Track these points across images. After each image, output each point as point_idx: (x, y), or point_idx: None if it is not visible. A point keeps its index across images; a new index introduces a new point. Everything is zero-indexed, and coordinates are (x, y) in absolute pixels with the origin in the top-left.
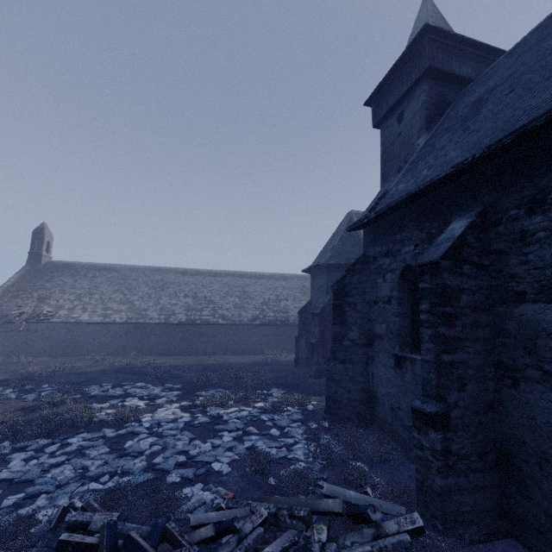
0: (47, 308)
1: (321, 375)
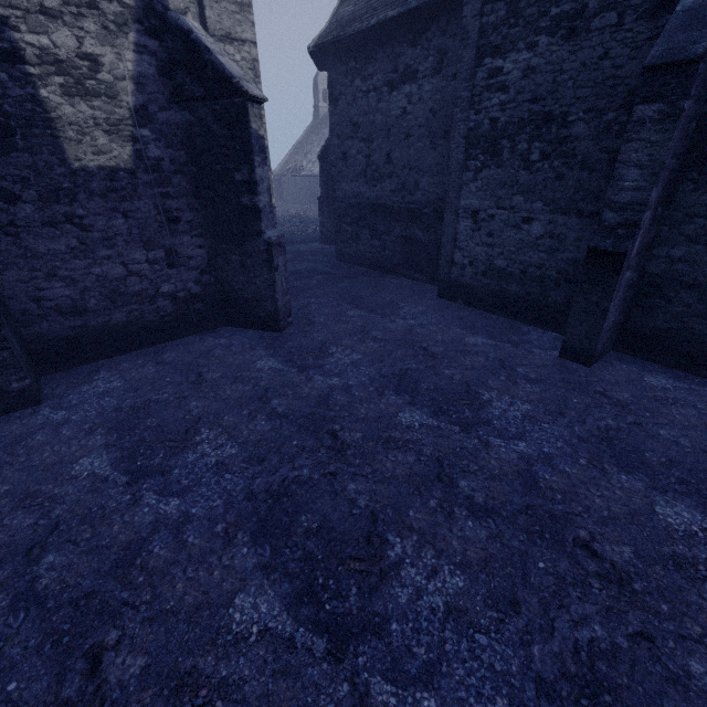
0: (305, 163)
1: (328, 241)
